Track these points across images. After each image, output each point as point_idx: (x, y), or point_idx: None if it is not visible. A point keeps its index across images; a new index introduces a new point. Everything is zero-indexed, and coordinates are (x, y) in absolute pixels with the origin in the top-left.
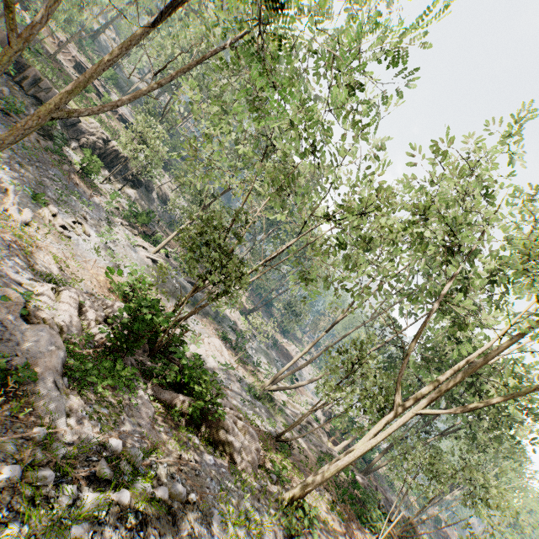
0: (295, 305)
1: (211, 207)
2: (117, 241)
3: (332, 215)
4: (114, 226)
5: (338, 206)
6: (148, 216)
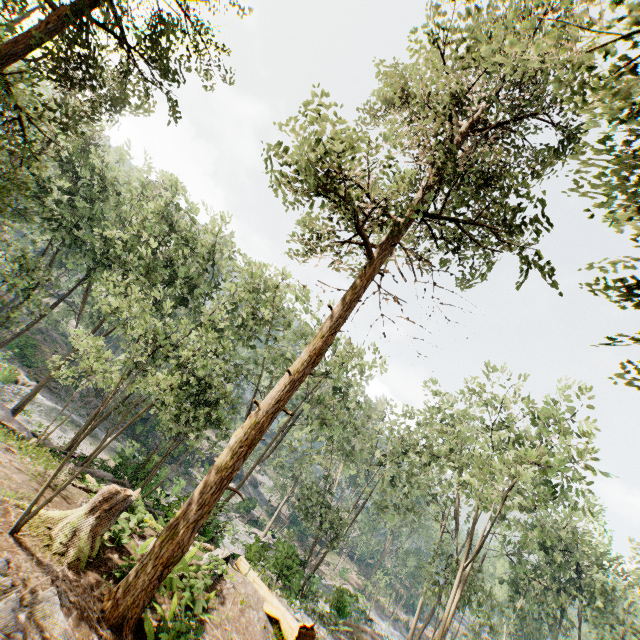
0: (408, 558)
1: (301, 477)
2: (238, 532)
3: (379, 462)
4: (231, 520)
5: (382, 455)
6: (251, 503)
